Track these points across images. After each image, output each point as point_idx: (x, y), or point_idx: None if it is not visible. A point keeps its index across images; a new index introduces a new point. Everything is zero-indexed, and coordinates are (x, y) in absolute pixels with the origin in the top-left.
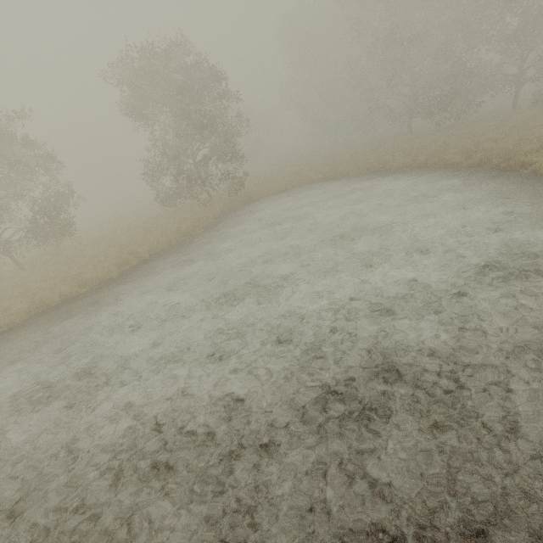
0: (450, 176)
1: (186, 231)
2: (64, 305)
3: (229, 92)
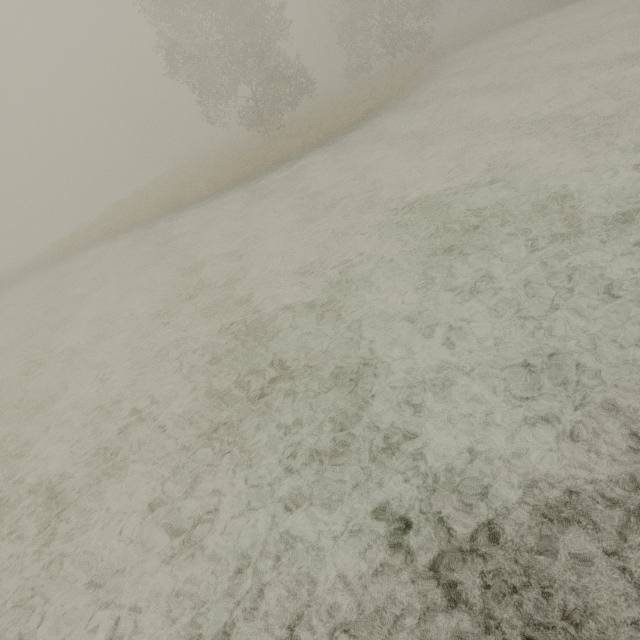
0: None
1: (412, 75)
2: (385, 107)
3: None
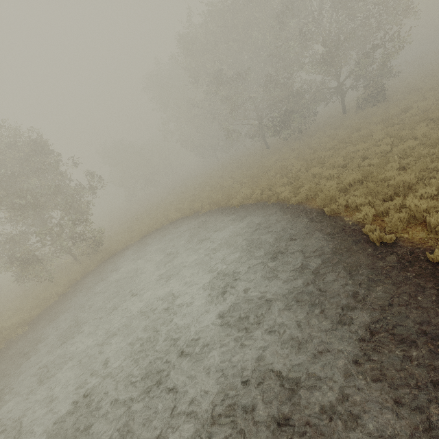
0: (277, 223)
1: (5, 334)
2: None
3: (61, 160)
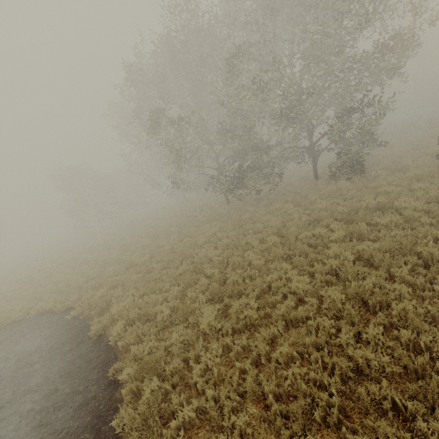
0: None
1: None
2: None
3: None
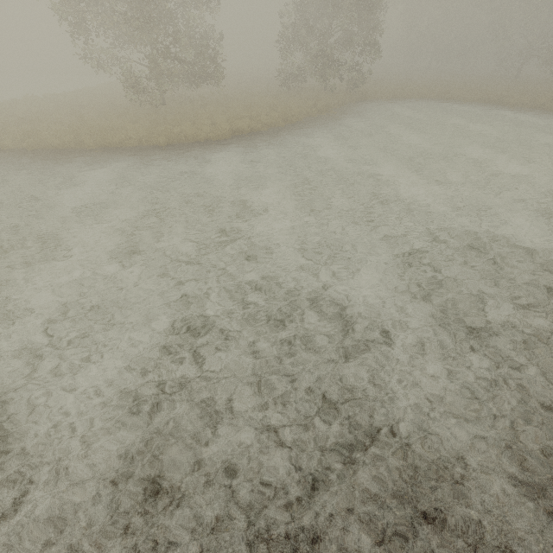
0: None
1: (322, 108)
2: (256, 135)
3: None
